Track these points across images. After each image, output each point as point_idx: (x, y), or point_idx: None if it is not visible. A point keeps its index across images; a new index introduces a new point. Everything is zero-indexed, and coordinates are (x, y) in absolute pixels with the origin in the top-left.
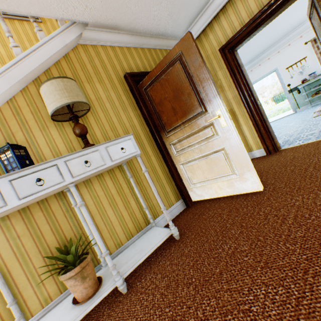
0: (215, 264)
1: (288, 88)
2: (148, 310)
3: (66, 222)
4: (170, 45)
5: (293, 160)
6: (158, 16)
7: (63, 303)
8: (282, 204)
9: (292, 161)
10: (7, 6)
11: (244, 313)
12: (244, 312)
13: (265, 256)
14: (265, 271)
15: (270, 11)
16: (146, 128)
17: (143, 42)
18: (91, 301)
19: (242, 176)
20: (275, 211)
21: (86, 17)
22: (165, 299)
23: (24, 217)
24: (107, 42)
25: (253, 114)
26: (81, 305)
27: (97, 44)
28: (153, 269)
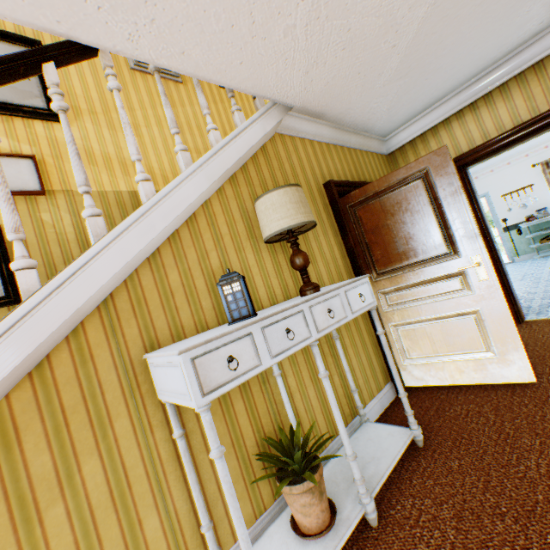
0: (529, 488)
1: (503, 224)
2: None
3: (262, 399)
4: (371, 146)
5: None
6: (375, 110)
7: (272, 536)
8: None
9: None
10: (220, 77)
11: None
12: None
13: None
14: None
15: (531, 130)
16: (348, 264)
17: (343, 138)
18: (336, 533)
19: (502, 356)
20: None
21: (296, 100)
22: (469, 535)
23: None
24: (306, 133)
25: None
26: (317, 538)
27: (295, 135)
28: (406, 490)
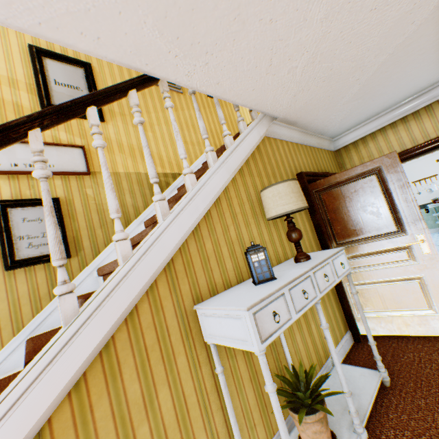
0: None
1: None
2: None
3: None
4: (324, 145)
5: None
6: (332, 120)
7: None
8: None
9: None
10: (236, 98)
11: None
12: None
13: None
14: None
15: None
16: (315, 235)
17: (306, 139)
18: None
19: None
20: None
21: (281, 113)
22: None
23: None
24: (283, 136)
25: None
26: None
27: (276, 138)
28: (385, 423)
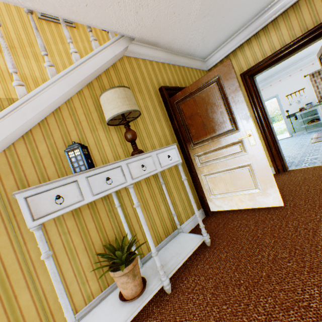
0: (260, 268)
1: (286, 114)
2: (203, 307)
3: (108, 221)
4: (195, 65)
5: (305, 180)
6: (193, 39)
7: (108, 301)
8: (308, 219)
9: (304, 181)
10: (75, 16)
11: (304, 308)
12: (304, 307)
13: (308, 262)
14: (312, 274)
15: (291, 49)
16: (175, 138)
17: (174, 60)
18: (142, 299)
19: (264, 191)
20: (303, 224)
21: (135, 33)
22: (218, 298)
23: (74, 214)
24: (147, 56)
25: (266, 135)
26: (130, 302)
27: (138, 57)
28: (192, 272)
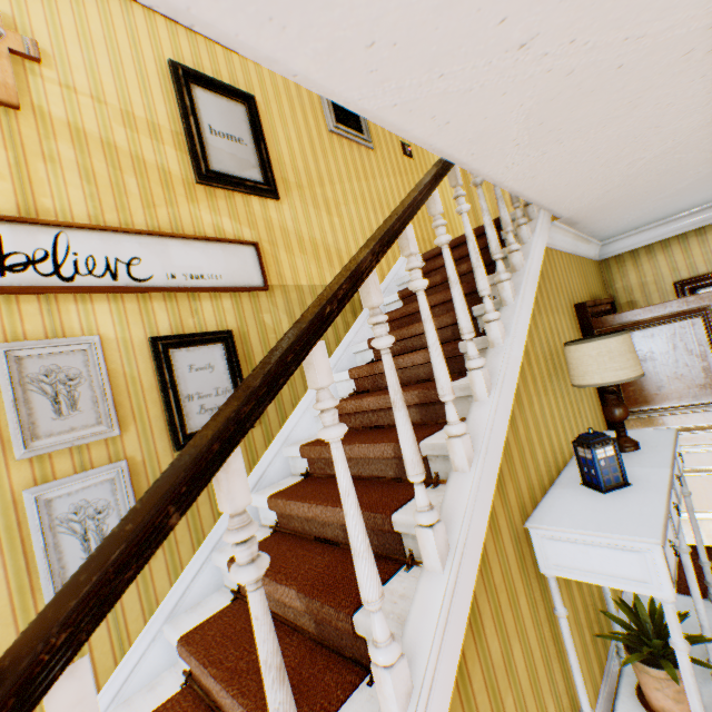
0: None
1: None
2: None
3: None
4: (590, 252)
5: None
6: (622, 220)
7: None
8: None
9: None
10: (536, 195)
11: None
12: None
13: None
14: None
15: None
16: (597, 399)
17: (576, 246)
18: None
19: None
20: None
21: (571, 212)
22: None
23: None
24: (558, 243)
25: None
26: None
27: (552, 247)
28: None
